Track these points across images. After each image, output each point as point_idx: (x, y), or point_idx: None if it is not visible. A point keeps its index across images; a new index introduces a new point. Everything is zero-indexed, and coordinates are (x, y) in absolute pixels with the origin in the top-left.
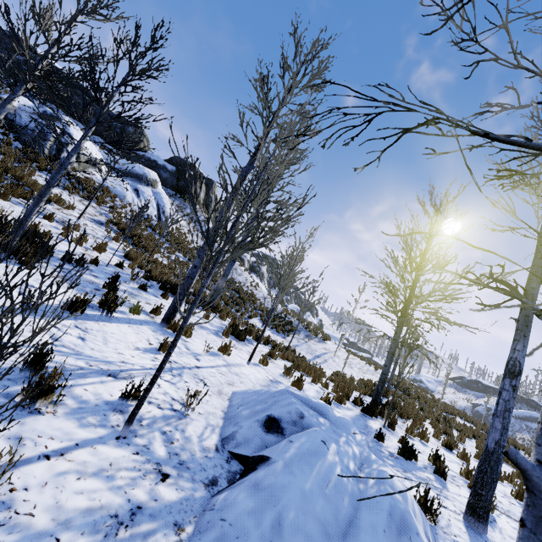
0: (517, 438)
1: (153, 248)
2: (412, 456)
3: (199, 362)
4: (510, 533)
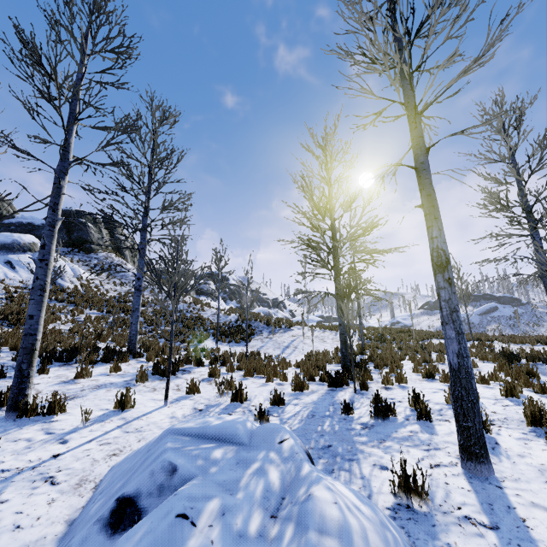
0: (489, 330)
1: (46, 318)
2: (388, 414)
3: (65, 444)
4: (517, 449)
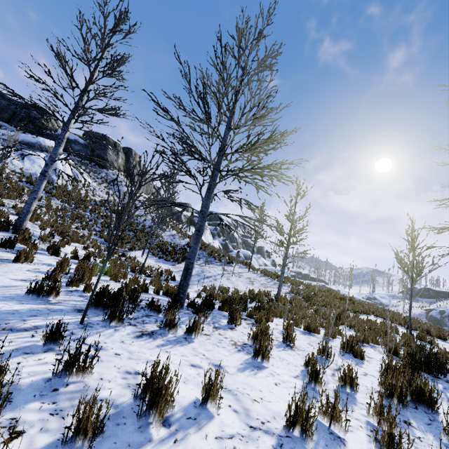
0: None
1: (4, 193)
2: None
3: None
4: None
